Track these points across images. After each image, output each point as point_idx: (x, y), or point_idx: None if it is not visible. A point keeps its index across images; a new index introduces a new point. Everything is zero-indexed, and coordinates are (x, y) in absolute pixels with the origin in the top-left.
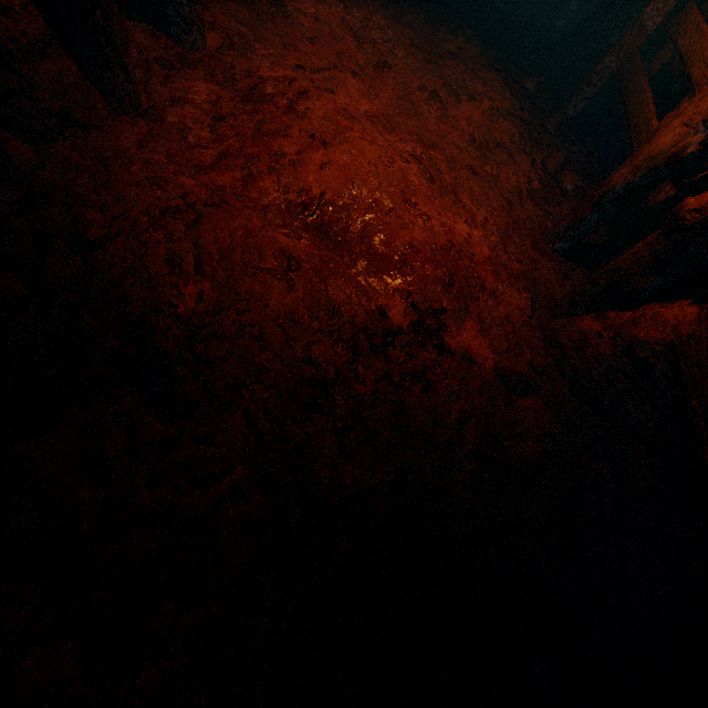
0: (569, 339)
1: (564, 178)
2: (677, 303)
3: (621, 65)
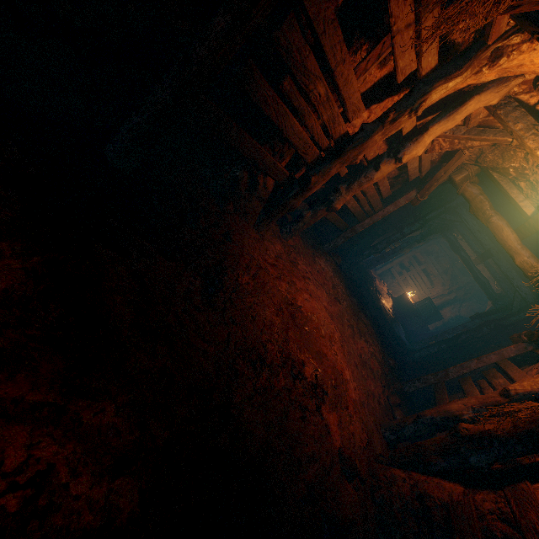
0: (384, 474)
1: (397, 411)
2: (452, 482)
3: (435, 383)
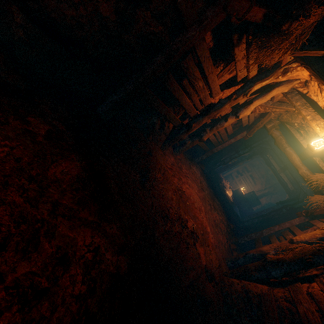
0: (227, 281)
1: (234, 252)
2: (262, 285)
3: (256, 238)
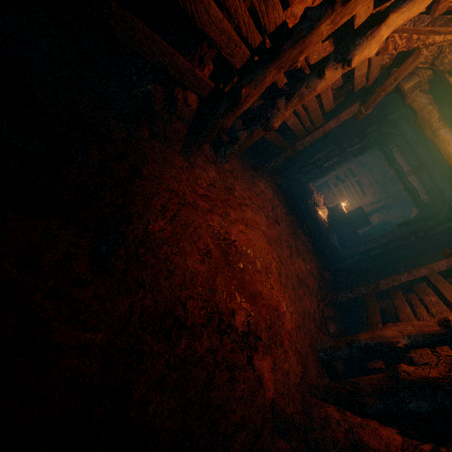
0: (318, 414)
1: (330, 324)
2: (389, 428)
3: (366, 294)
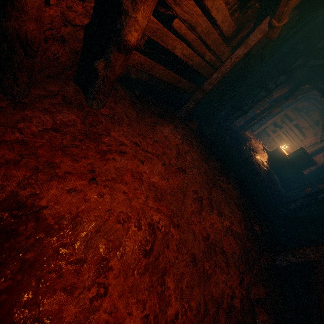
0: None
1: (260, 314)
2: None
3: (316, 260)
